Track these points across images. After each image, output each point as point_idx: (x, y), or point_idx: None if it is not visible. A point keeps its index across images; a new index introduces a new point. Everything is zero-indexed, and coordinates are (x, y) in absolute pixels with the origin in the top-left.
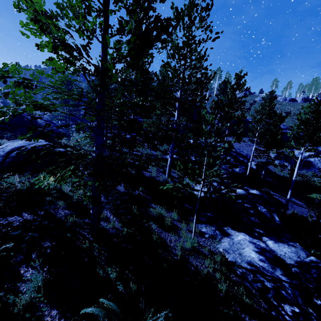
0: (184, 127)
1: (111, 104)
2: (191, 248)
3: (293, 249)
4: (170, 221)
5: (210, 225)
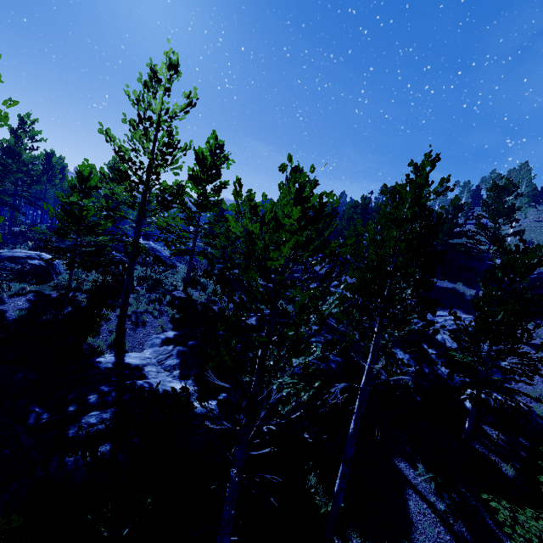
0: None
1: None
2: None
3: None
4: None
5: None
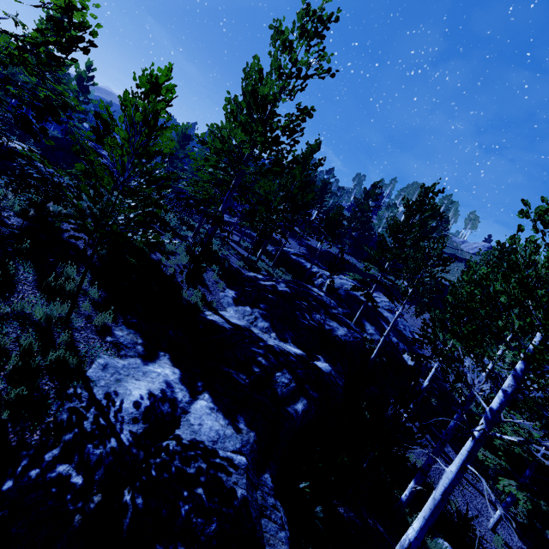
0: (122, 139)
1: (58, 87)
2: (41, 321)
3: (227, 431)
4: (72, 290)
5: (141, 337)
